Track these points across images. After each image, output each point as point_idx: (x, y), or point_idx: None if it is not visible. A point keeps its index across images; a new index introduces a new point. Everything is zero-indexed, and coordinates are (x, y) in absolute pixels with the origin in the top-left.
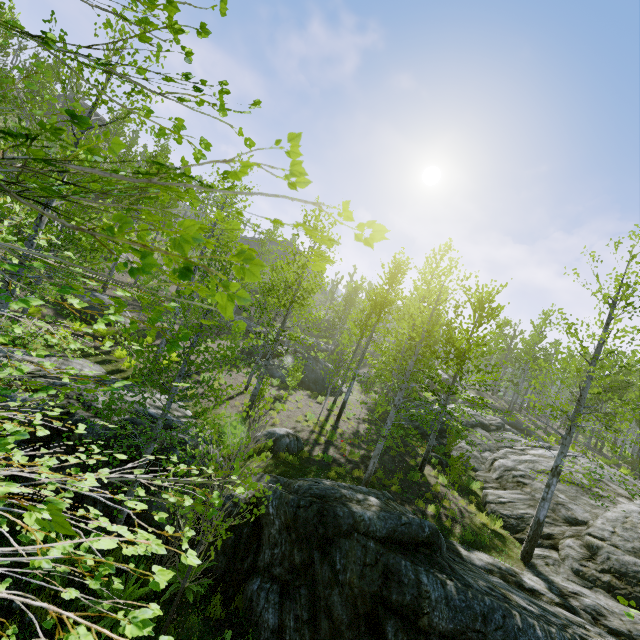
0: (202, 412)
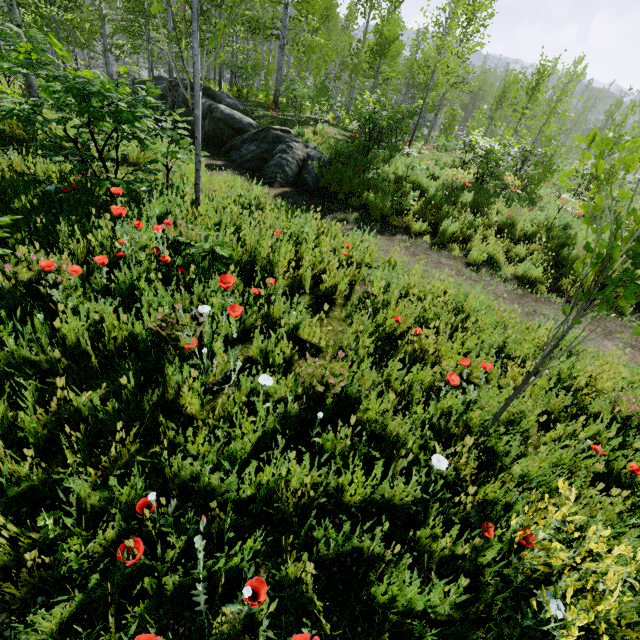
0: None
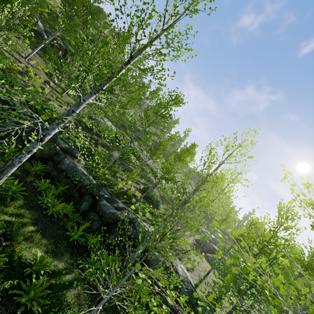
0: (196, 284)
